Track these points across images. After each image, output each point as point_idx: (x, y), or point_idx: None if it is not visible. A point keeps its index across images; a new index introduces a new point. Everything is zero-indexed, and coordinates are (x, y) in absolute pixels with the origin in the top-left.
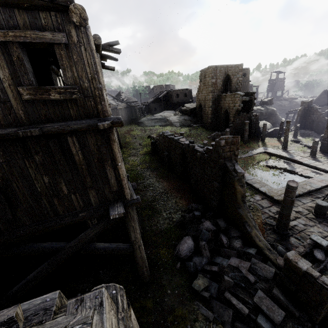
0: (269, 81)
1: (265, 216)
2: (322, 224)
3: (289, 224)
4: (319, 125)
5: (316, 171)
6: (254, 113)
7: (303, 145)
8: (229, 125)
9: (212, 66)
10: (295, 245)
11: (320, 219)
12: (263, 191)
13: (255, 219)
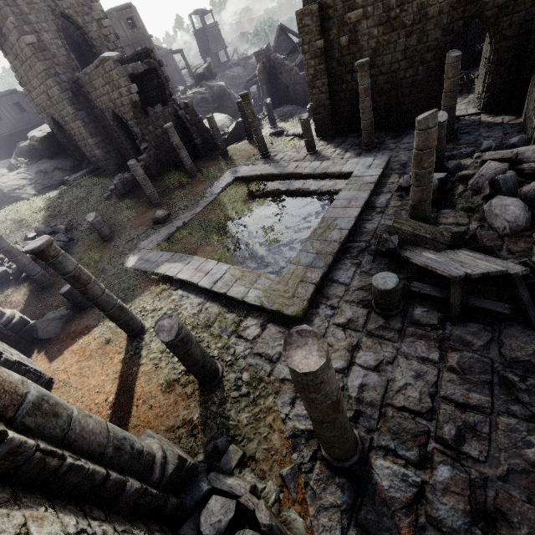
0: (195, 36)
1: (287, 399)
2: (408, 338)
3: (353, 433)
4: (297, 91)
5: (331, 181)
6: (180, 101)
7: (291, 137)
8: (141, 147)
9: None
10: (398, 498)
11: (396, 321)
12: (257, 304)
13: (266, 435)
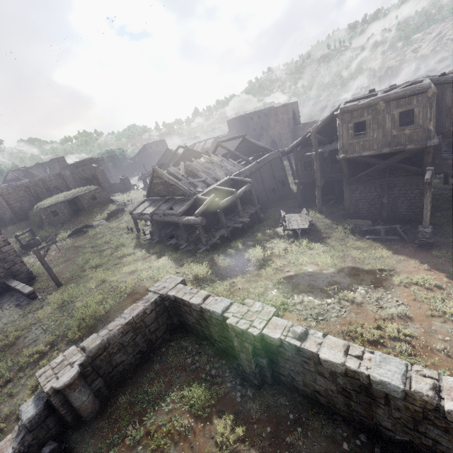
0: None
1: None
2: None
3: None
4: None
5: None
6: None
7: None
8: None
9: (286, 105)
10: None
11: None
12: None
13: None
